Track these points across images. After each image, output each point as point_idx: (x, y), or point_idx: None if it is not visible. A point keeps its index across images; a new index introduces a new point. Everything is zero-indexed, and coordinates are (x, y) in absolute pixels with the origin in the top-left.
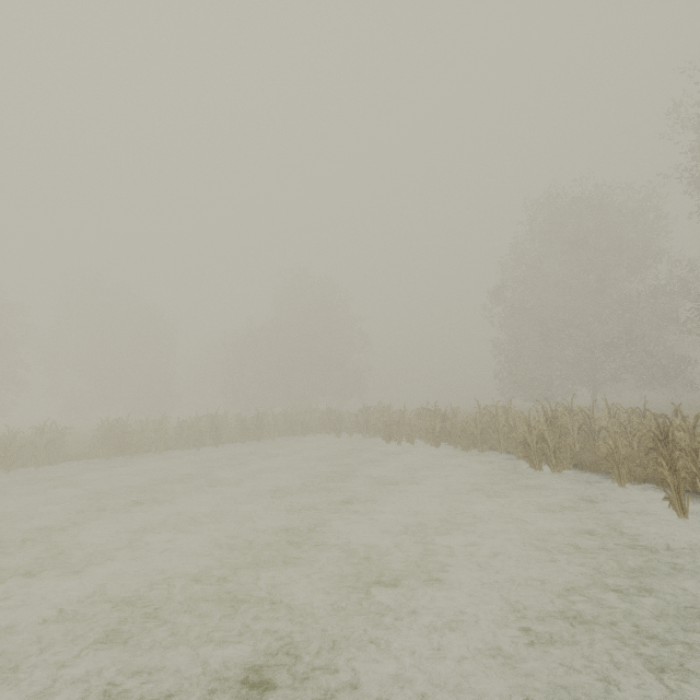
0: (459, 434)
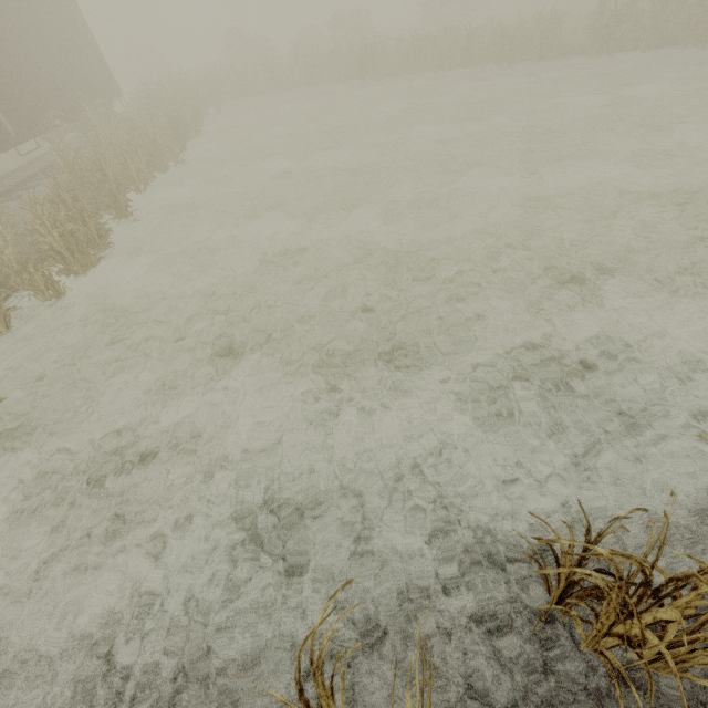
0: None
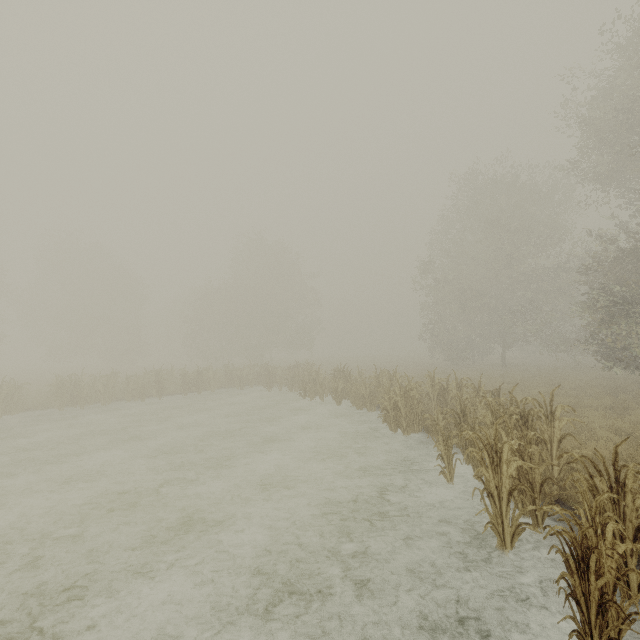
0: (354, 395)
